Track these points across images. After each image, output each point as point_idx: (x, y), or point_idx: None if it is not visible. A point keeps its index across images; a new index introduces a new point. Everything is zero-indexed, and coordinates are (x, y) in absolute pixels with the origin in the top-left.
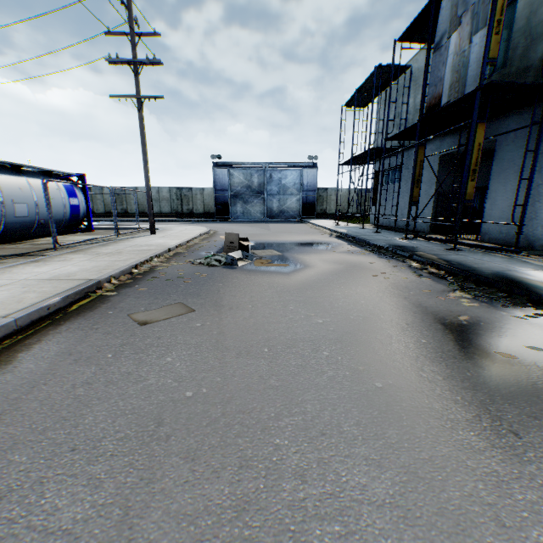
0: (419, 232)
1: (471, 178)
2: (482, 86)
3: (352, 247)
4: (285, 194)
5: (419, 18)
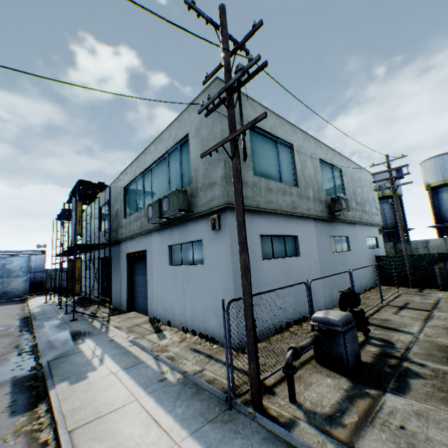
0: (94, 303)
1: (78, 283)
2: (76, 244)
3: (15, 329)
4: (11, 277)
5: (71, 198)
